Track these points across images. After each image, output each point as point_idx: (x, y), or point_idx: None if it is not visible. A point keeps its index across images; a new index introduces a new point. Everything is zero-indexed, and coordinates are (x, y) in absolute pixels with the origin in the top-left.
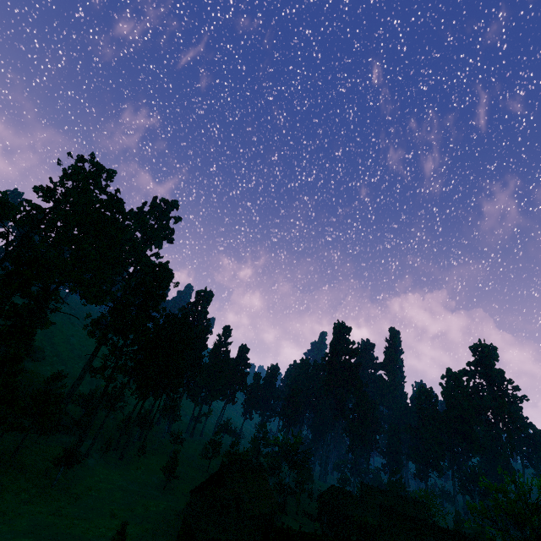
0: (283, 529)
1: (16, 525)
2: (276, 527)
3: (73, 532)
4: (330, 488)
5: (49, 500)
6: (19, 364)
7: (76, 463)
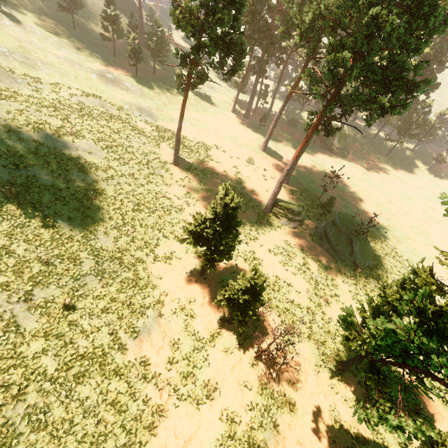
0: None
1: (417, 178)
2: None
3: (440, 190)
4: None
5: (427, 174)
6: (429, 108)
7: (443, 162)
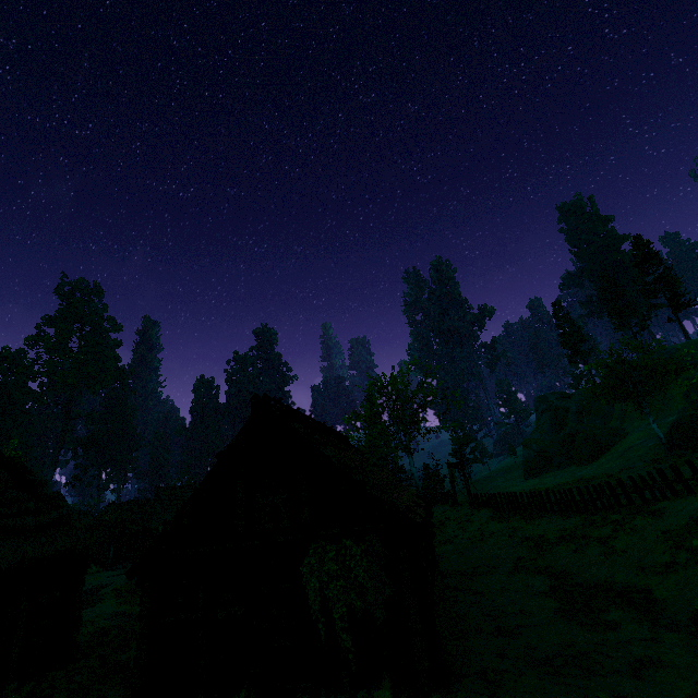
0: (287, 406)
1: None
2: (274, 405)
3: None
4: (106, 510)
5: None
6: None
7: None
